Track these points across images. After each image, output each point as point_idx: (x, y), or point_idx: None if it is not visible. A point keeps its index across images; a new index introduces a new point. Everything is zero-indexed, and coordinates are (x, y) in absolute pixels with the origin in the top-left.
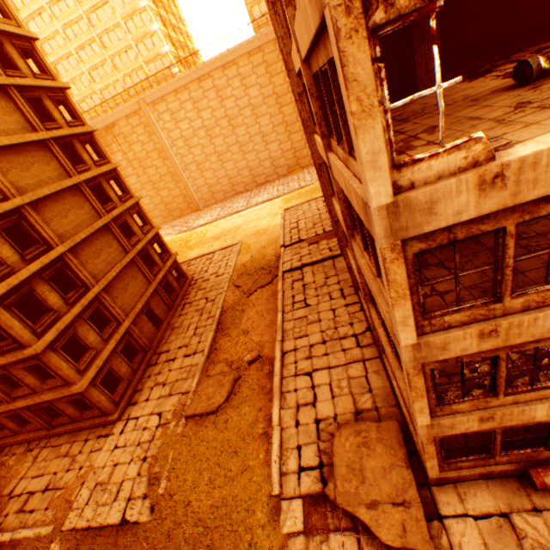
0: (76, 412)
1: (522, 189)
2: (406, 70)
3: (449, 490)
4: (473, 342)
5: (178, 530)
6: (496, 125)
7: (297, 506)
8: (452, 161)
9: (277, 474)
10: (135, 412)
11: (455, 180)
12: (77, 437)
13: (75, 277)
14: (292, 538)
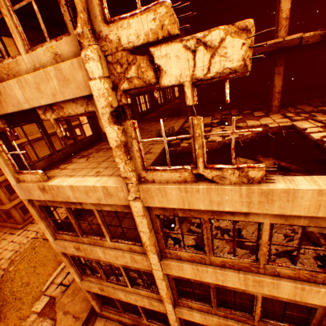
0: (7, 217)
1: (55, 196)
2: (203, 96)
3: (103, 321)
4: (75, 250)
5: (3, 290)
6: (102, 160)
7: (46, 300)
8: (33, 177)
9: (50, 282)
10: (30, 227)
11: (32, 184)
12: (3, 230)
13: (26, 154)
14: (33, 314)
